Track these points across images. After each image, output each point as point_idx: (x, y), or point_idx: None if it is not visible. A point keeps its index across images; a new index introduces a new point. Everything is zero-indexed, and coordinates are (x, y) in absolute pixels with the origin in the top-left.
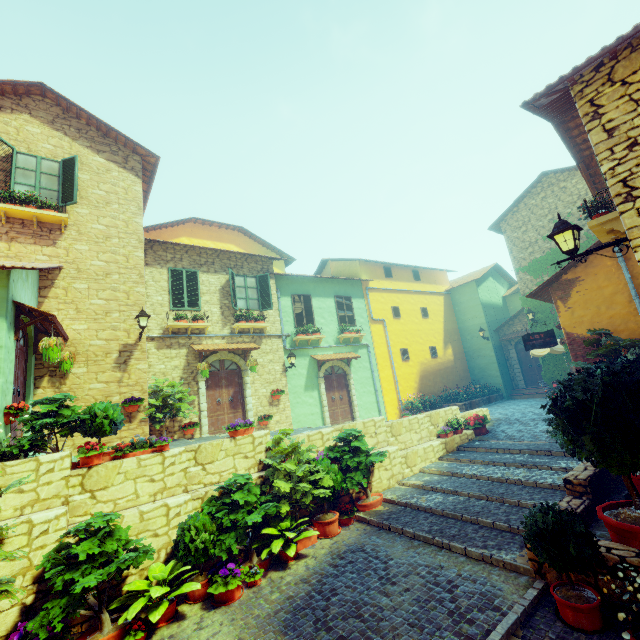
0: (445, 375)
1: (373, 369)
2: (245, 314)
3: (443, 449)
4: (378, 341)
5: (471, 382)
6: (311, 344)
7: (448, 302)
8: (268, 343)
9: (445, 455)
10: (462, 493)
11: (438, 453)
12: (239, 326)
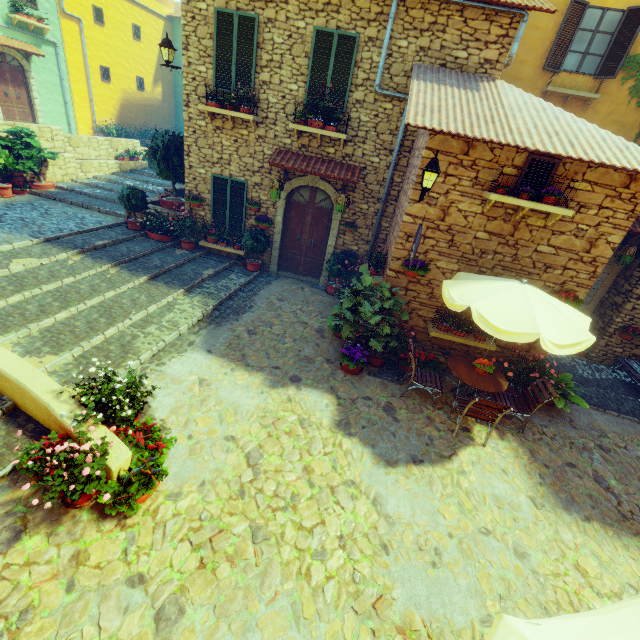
0: (150, 113)
1: (63, 77)
2: None
3: (118, 168)
4: (71, 45)
5: (175, 128)
6: None
7: (168, 32)
8: None
9: (119, 172)
10: (115, 191)
11: (113, 170)
12: None
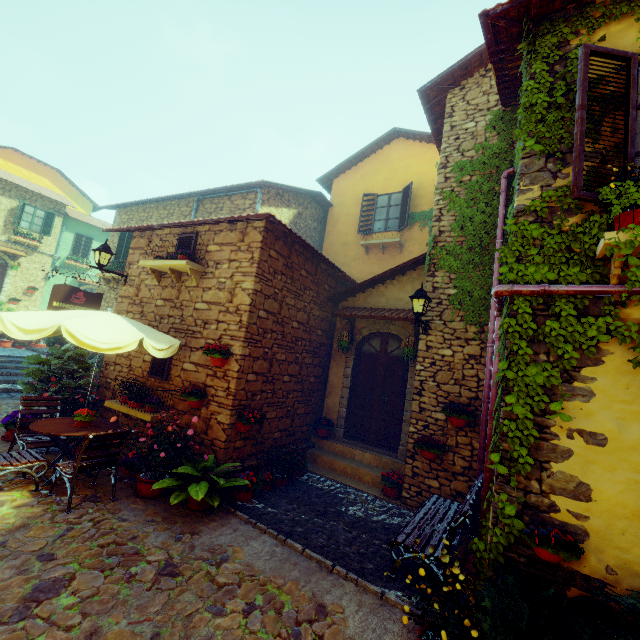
0: None
1: None
2: (23, 232)
3: None
4: None
5: None
6: (80, 270)
7: None
8: (39, 257)
9: None
10: None
11: None
12: (16, 238)
